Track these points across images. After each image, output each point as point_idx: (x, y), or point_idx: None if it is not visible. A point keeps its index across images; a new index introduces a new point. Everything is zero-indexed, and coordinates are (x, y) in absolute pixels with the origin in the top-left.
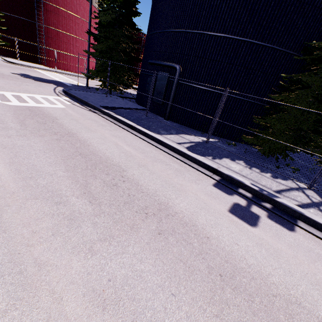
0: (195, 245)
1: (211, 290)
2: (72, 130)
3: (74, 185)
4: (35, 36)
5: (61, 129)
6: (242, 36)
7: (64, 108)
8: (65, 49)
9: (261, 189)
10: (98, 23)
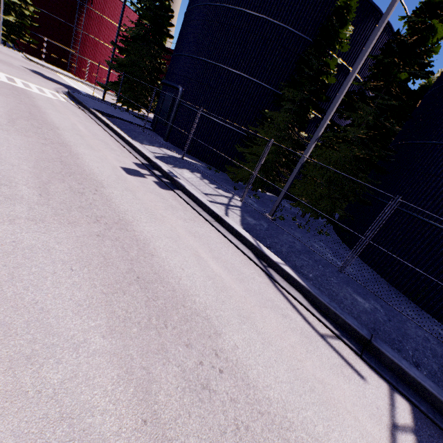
0: (63, 154)
1: (47, 158)
2: (41, 106)
3: (6, 116)
4: (70, 41)
5: (30, 102)
6: (236, 69)
7: (51, 98)
8: (102, 61)
9: (171, 173)
10: (122, 36)
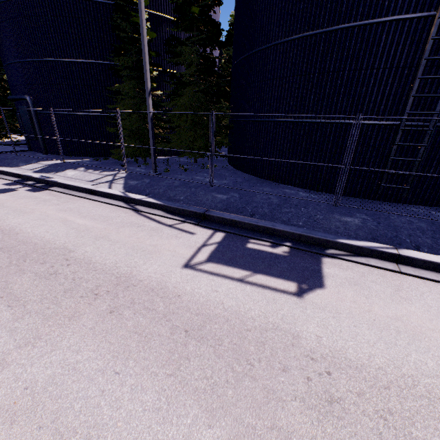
0: None
1: None
2: None
3: None
4: None
5: None
6: (67, 58)
7: None
8: None
9: (44, 177)
10: None
